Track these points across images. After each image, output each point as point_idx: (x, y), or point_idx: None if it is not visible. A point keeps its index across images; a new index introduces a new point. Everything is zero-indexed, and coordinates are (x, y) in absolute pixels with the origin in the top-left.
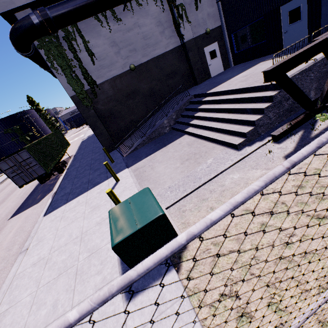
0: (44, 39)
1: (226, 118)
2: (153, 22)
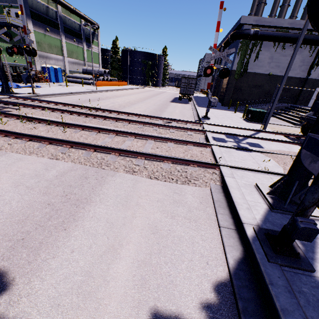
0: (245, 40)
1: (299, 116)
2: (300, 58)
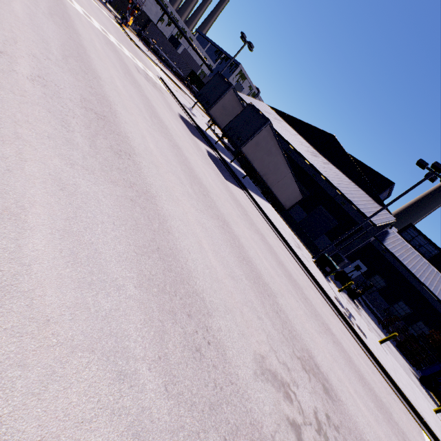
0: None
1: None
2: (156, 11)
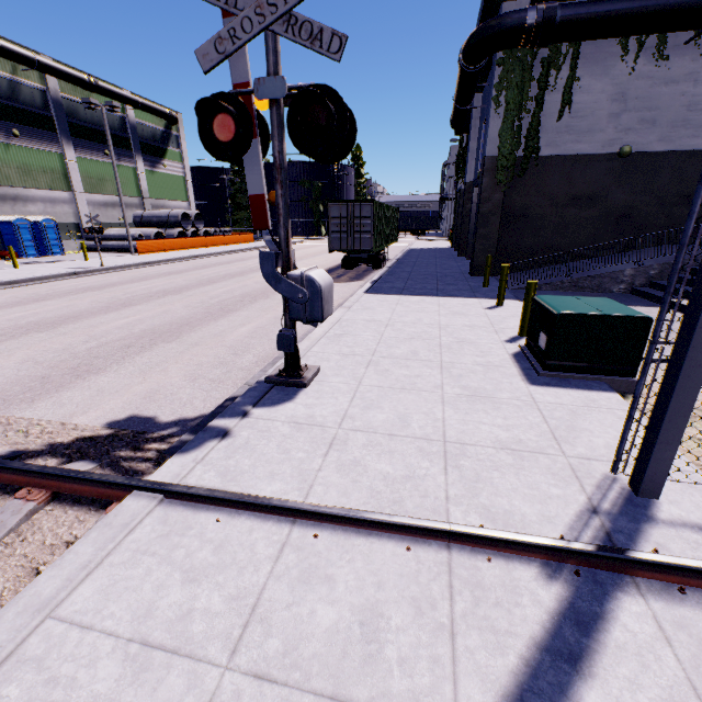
0: (516, 52)
1: None
2: None
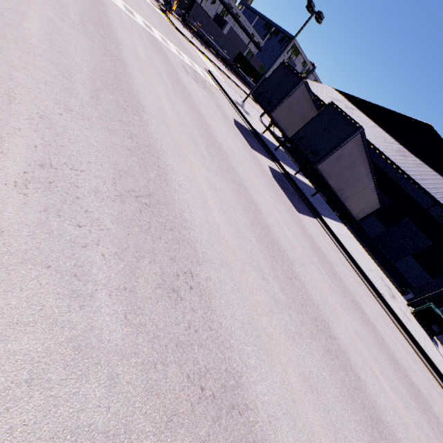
0: None
1: None
2: None
